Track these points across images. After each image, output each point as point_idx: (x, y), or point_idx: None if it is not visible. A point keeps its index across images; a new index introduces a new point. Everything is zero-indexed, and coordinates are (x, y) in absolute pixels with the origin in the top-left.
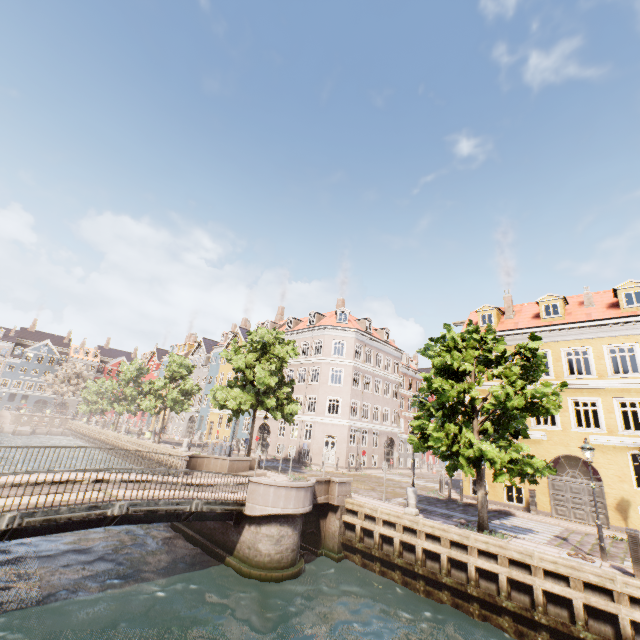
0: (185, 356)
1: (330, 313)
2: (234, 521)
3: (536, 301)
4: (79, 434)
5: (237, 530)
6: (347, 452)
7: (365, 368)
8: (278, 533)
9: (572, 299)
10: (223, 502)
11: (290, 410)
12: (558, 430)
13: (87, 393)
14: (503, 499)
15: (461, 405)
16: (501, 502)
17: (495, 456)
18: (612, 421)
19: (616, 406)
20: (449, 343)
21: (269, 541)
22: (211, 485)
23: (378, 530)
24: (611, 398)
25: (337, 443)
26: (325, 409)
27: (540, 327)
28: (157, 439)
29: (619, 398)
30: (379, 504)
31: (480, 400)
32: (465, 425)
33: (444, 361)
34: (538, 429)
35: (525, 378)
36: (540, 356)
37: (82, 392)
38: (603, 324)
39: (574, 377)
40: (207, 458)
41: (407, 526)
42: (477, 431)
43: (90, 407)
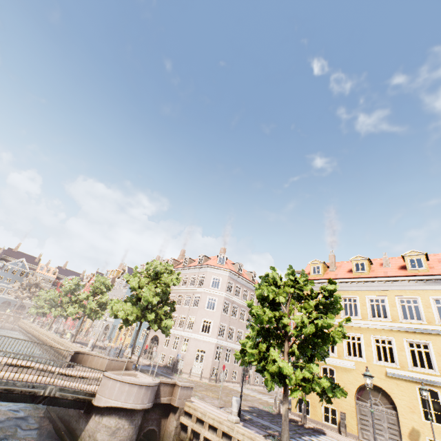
0: (113, 279)
1: (214, 257)
2: (85, 410)
3: (350, 259)
4: (23, 330)
5: (86, 419)
6: (212, 365)
7: (234, 299)
8: (115, 425)
9: (376, 261)
10: (76, 391)
11: (166, 324)
12: (363, 361)
13: (38, 299)
14: (321, 419)
15: (277, 329)
16: (319, 421)
17: (289, 373)
18: (403, 358)
19: (406, 345)
20: (270, 280)
21: (106, 431)
22: (83, 377)
23: (203, 433)
24: (402, 338)
25: (205, 357)
26: (200, 328)
27: (351, 278)
28: (73, 339)
29: (408, 339)
30: (212, 410)
31: (290, 327)
32: (279, 346)
33: (262, 292)
34: (349, 359)
35: (324, 312)
36: (337, 297)
37: (35, 298)
38: (394, 280)
39: (375, 319)
40: (92, 355)
41: (225, 432)
42: (287, 352)
43: (37, 310)
